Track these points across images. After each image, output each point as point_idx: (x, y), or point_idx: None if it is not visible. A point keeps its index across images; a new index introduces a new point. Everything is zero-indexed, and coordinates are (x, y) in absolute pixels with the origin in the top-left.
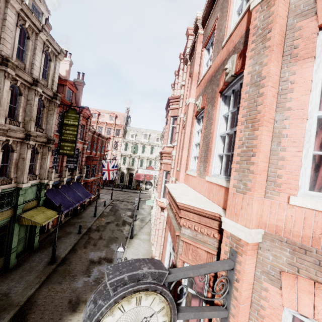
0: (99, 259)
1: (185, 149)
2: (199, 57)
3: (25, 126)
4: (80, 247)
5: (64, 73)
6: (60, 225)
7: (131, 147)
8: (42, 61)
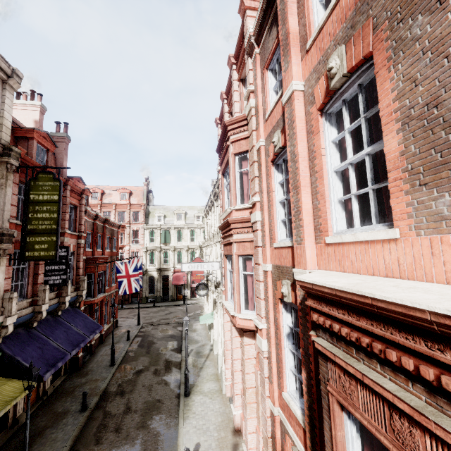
0: None
1: (305, 191)
2: (294, 2)
3: None
4: (86, 443)
5: (31, 126)
6: (44, 399)
7: (160, 235)
8: None
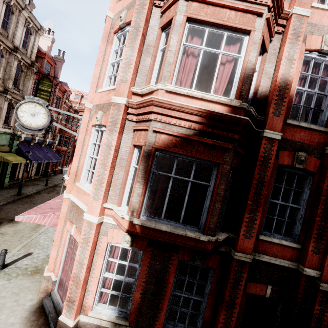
0: None
1: None
2: None
3: (4, 82)
4: (44, 192)
5: (45, 49)
6: (30, 179)
7: None
8: (23, 33)
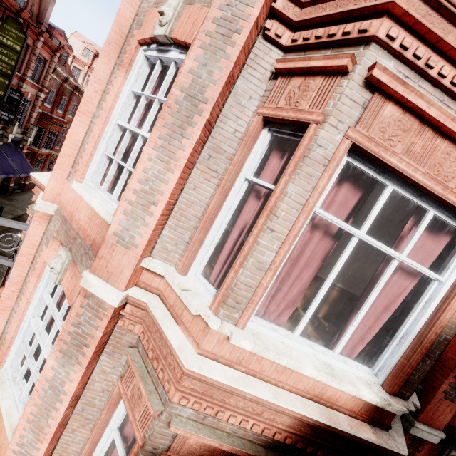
0: None
1: None
2: None
3: None
4: None
5: None
6: None
7: None
8: None
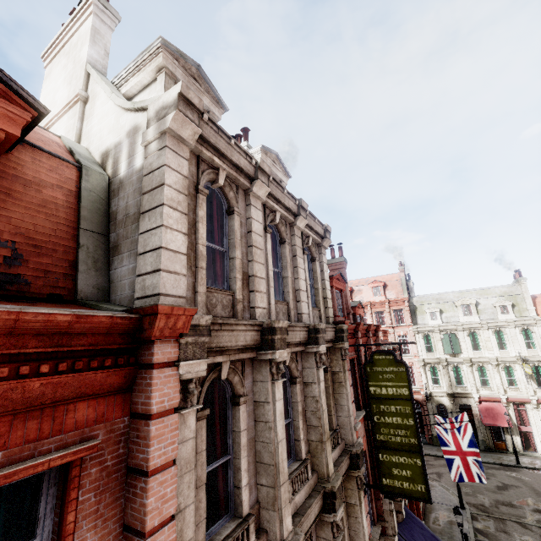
0: None
1: None
2: None
3: (313, 460)
4: None
5: None
6: None
7: (440, 341)
8: (305, 272)
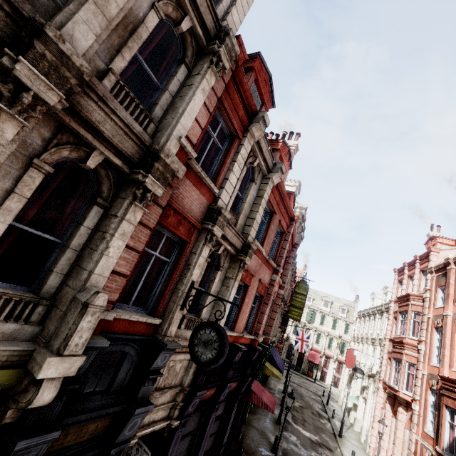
0: (318, 442)
1: (447, 350)
2: (453, 283)
3: None
4: (290, 420)
5: None
6: None
7: (306, 313)
8: None
